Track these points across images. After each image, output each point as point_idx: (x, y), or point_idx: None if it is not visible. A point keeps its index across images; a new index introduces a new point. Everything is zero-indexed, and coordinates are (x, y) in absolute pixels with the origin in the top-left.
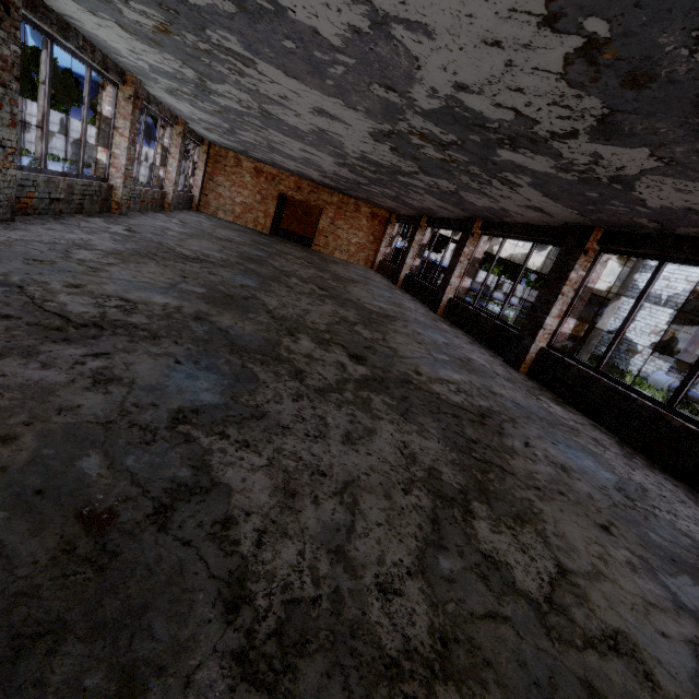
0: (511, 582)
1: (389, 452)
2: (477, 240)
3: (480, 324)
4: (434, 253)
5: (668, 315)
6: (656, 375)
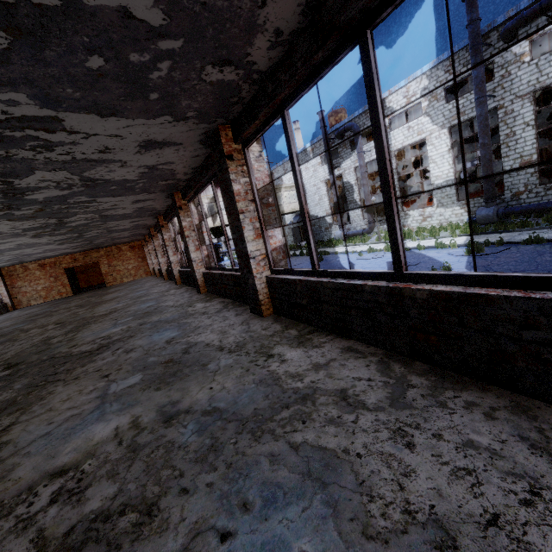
0: (49, 344)
1: (36, 340)
2: (158, 237)
3: (172, 274)
4: (217, 239)
5: (326, 201)
6: (336, 234)
